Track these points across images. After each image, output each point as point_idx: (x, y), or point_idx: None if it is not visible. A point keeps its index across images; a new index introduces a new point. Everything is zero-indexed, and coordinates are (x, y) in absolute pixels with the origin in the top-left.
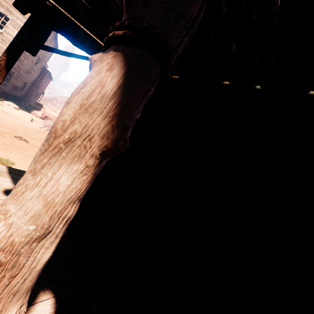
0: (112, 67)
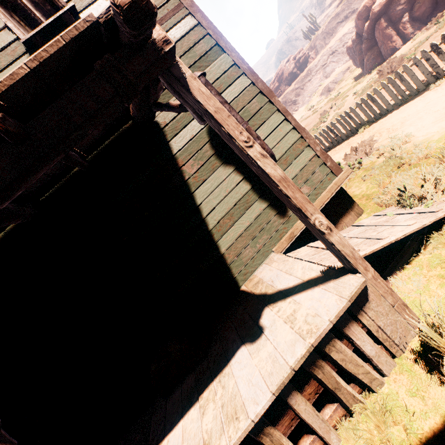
0: None
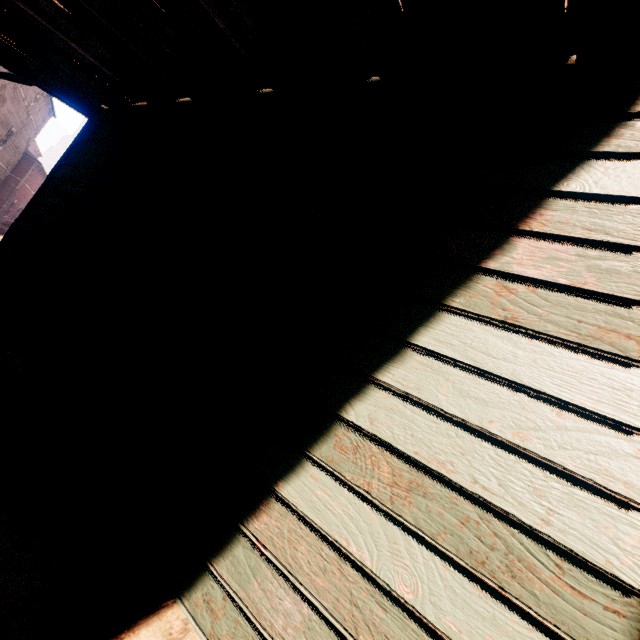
0: None
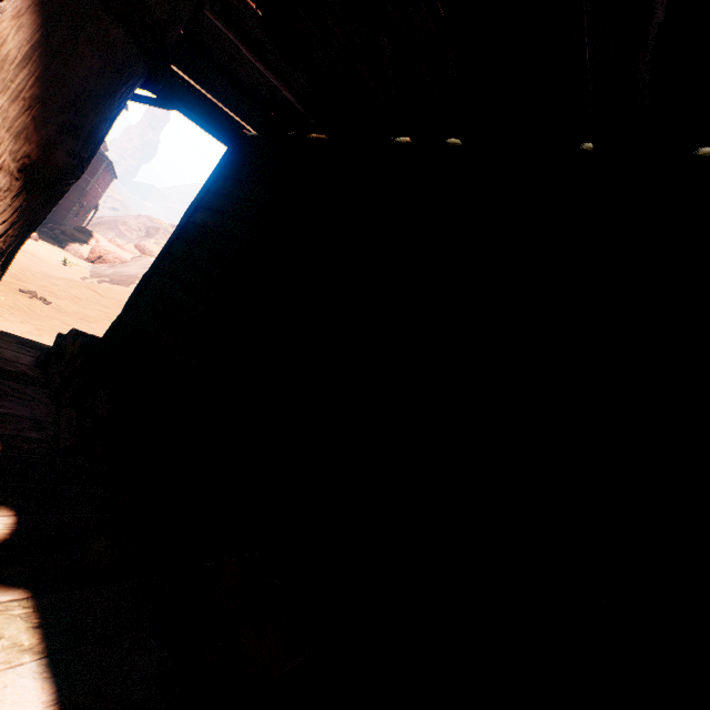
0: (20, 14)
